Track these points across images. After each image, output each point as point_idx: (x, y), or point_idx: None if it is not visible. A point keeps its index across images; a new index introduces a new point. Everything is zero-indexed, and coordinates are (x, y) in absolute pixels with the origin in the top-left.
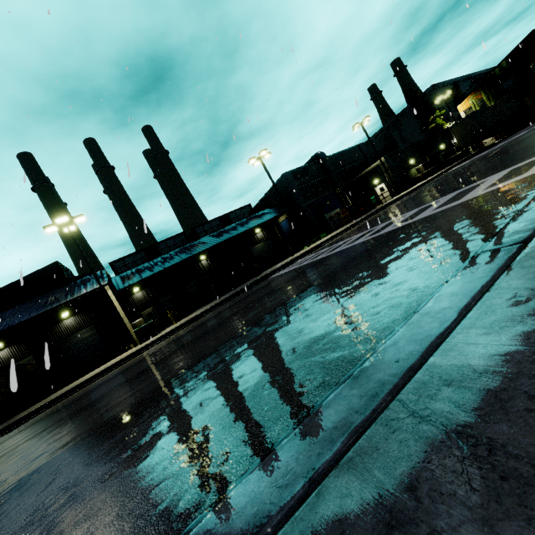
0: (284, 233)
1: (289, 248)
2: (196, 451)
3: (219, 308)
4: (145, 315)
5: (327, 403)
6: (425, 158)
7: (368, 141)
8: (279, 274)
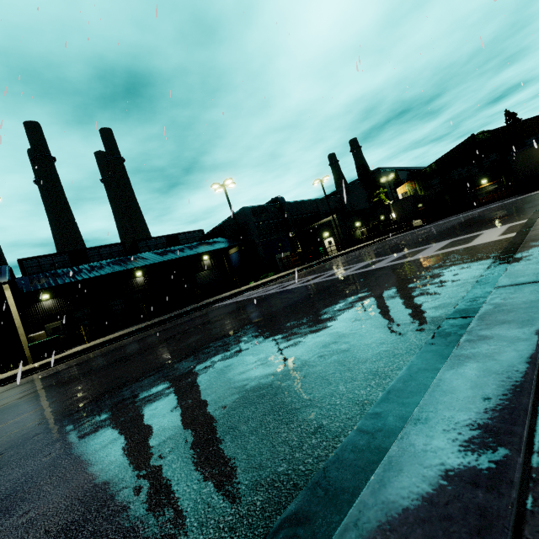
0: (232, 265)
1: (237, 280)
2: (104, 537)
3: (148, 330)
4: (48, 329)
5: (393, 462)
6: (369, 224)
7: (323, 198)
8: (224, 303)
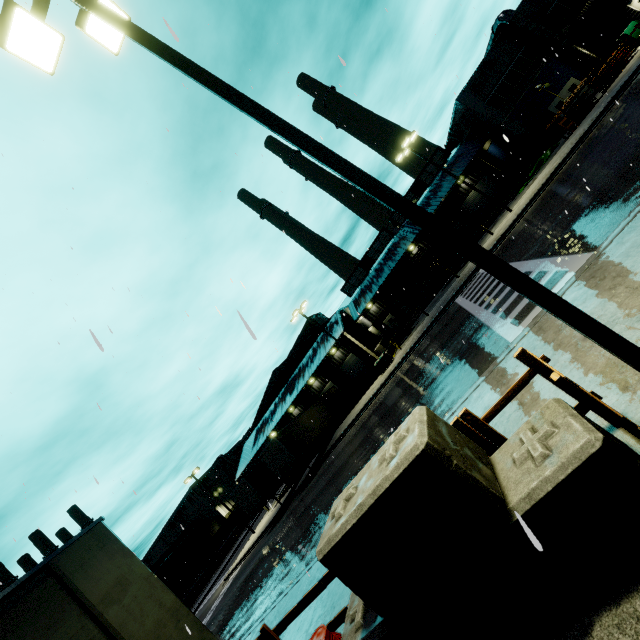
0: (499, 159)
1: (484, 229)
2: None
3: (419, 345)
4: (386, 323)
5: None
6: None
7: None
8: (456, 306)
